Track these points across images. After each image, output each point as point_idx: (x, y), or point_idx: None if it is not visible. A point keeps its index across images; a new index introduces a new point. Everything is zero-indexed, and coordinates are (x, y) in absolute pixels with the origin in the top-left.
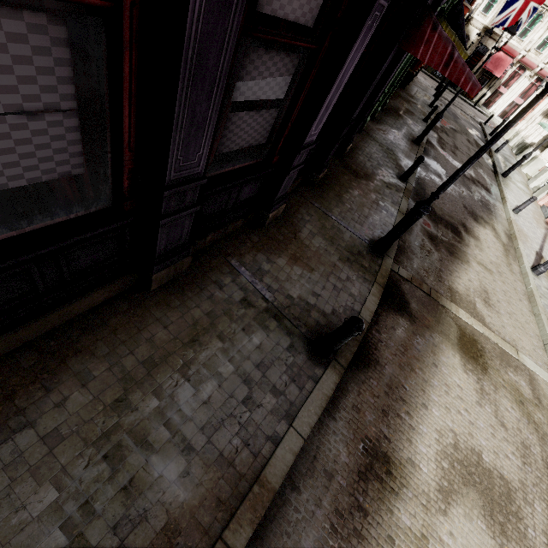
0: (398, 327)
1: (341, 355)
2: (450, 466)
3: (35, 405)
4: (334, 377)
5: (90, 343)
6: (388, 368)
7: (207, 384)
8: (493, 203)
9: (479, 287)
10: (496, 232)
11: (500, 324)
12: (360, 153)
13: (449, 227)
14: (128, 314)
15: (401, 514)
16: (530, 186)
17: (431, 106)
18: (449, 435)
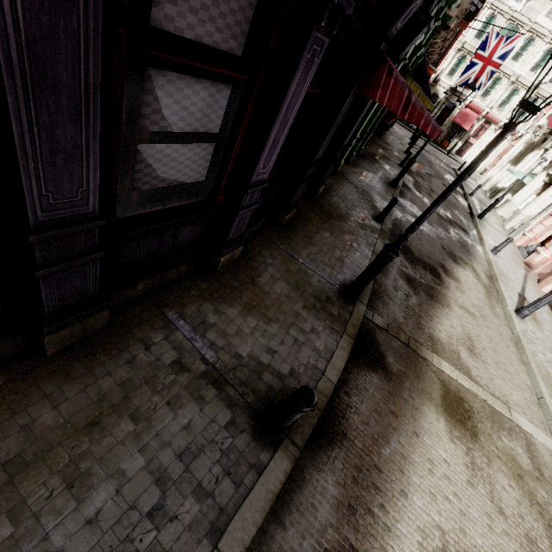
0: (371, 387)
1: (296, 431)
2: None
3: None
4: (285, 463)
5: None
6: (358, 443)
7: (99, 491)
8: (471, 244)
9: (463, 333)
10: (476, 273)
11: (488, 377)
12: (334, 194)
13: (428, 268)
14: (2, 391)
15: None
16: (506, 227)
17: (407, 153)
18: (436, 534)
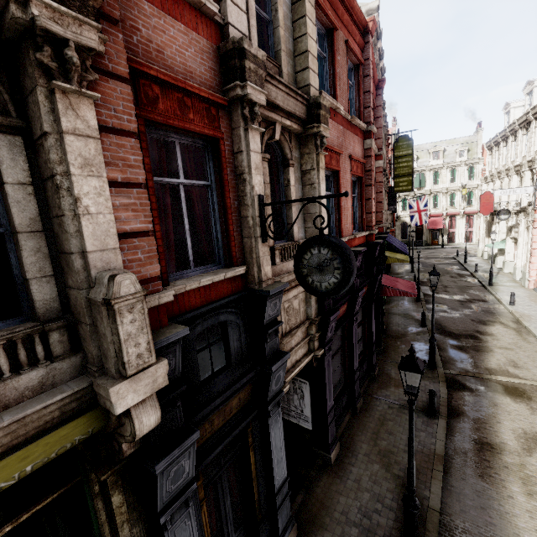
0: (465, 396)
1: (441, 413)
2: (525, 440)
3: (355, 449)
4: (443, 420)
5: (354, 432)
6: (469, 413)
7: (397, 434)
8: (492, 307)
9: (506, 360)
10: (504, 324)
11: (531, 374)
12: (391, 326)
13: (468, 337)
14: (357, 422)
15: (506, 459)
16: (516, 279)
17: (413, 271)
18: (519, 430)
